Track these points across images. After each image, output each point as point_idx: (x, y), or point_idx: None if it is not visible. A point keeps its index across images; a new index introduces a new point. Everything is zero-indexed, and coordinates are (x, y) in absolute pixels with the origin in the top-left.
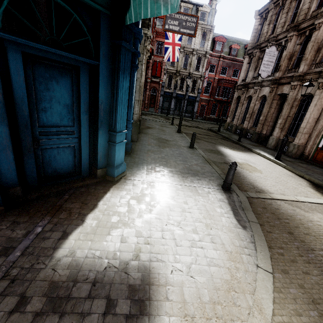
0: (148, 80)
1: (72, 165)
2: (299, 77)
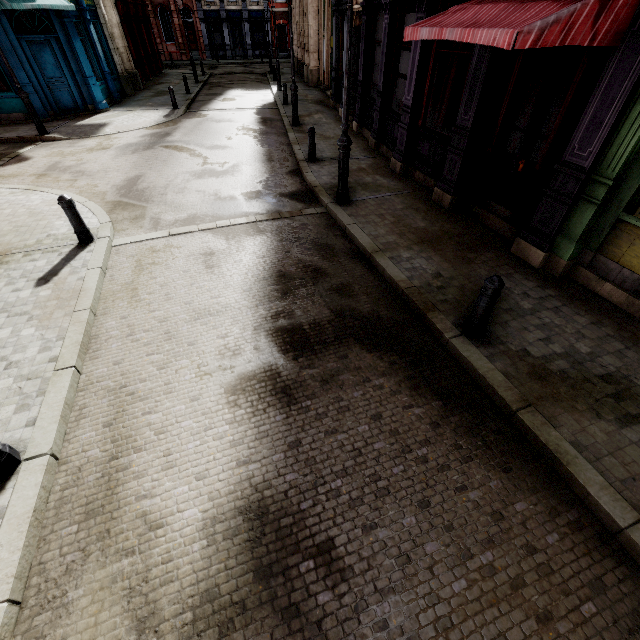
0: None
1: (73, 104)
2: None
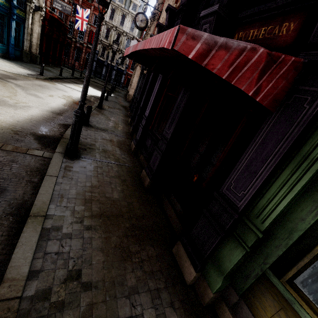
0: (84, 45)
1: None
2: None
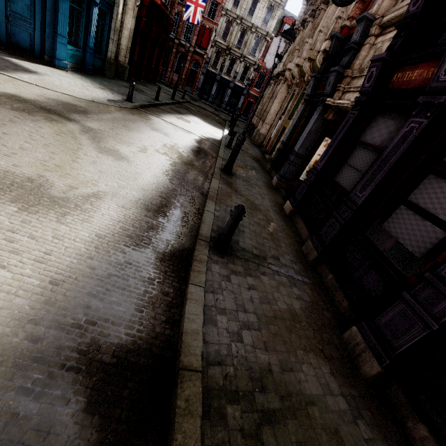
0: (191, 49)
1: (29, 46)
2: (283, 73)
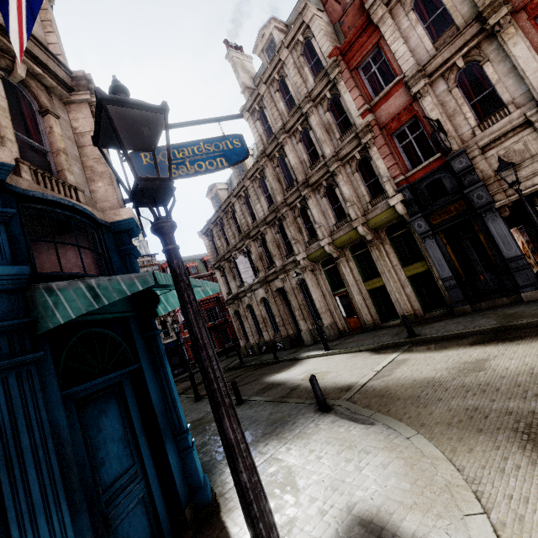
0: None
1: (150, 534)
2: (282, 270)
